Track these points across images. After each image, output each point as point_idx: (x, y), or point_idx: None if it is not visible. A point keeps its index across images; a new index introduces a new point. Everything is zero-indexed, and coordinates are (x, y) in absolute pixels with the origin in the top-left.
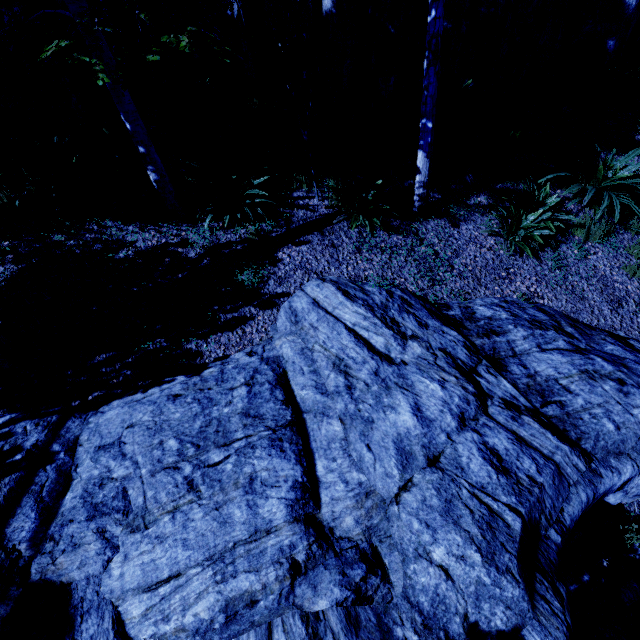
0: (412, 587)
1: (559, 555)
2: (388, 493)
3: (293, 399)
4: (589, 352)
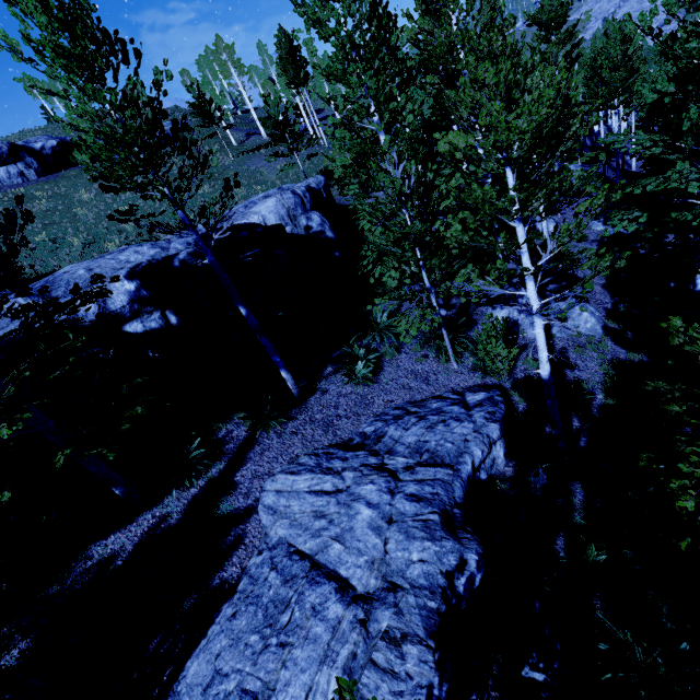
0: (415, 581)
1: (463, 517)
2: (381, 553)
3: (305, 554)
4: (426, 415)
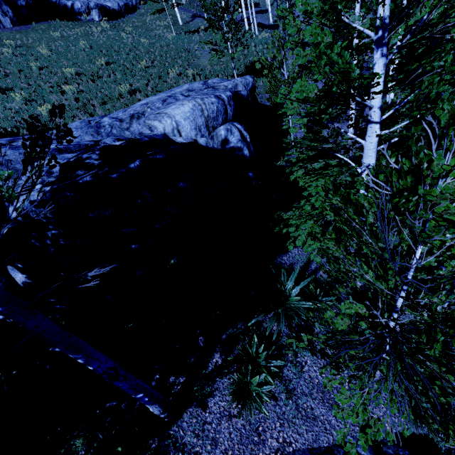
0: None
1: None
2: None
3: None
4: None
